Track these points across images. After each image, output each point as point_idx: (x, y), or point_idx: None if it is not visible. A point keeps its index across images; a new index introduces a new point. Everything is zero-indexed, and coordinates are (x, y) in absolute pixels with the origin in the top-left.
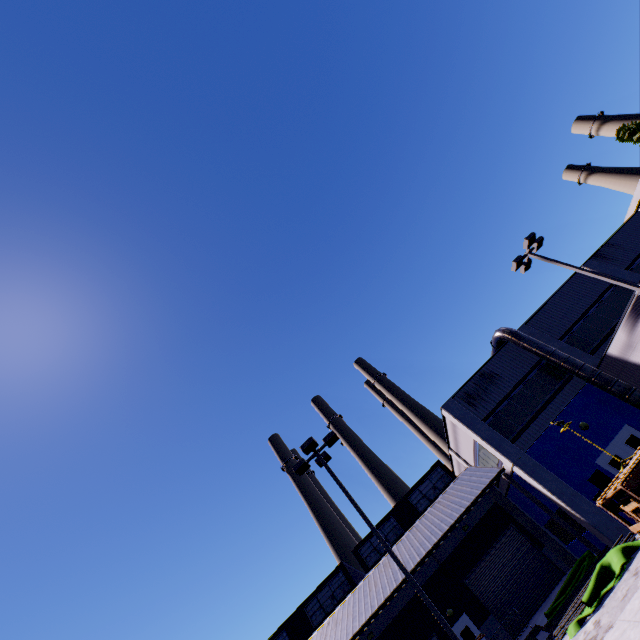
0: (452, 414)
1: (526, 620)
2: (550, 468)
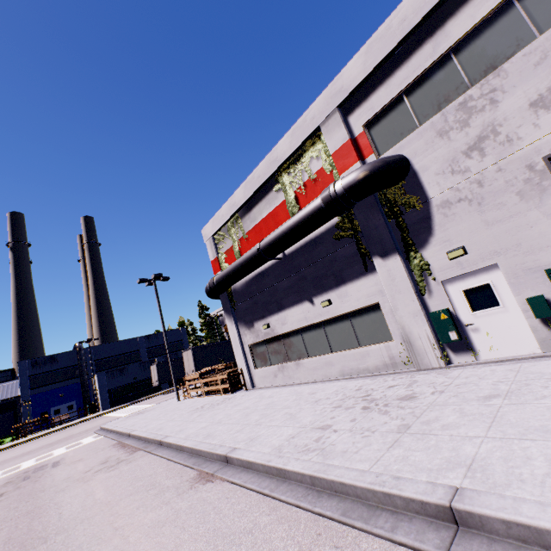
0: (20, 367)
1: None
2: (33, 404)
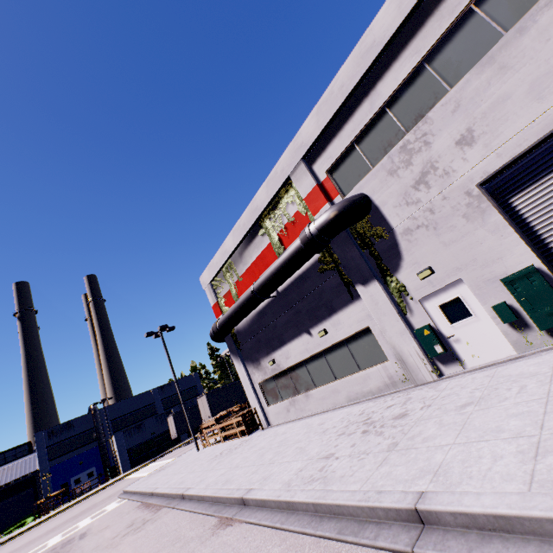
0: (36, 439)
1: (1, 530)
2: (53, 476)
